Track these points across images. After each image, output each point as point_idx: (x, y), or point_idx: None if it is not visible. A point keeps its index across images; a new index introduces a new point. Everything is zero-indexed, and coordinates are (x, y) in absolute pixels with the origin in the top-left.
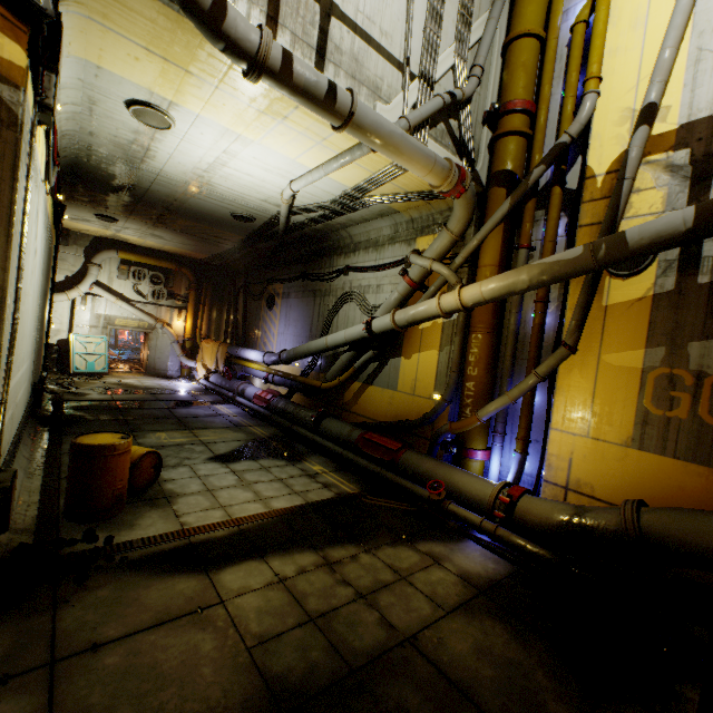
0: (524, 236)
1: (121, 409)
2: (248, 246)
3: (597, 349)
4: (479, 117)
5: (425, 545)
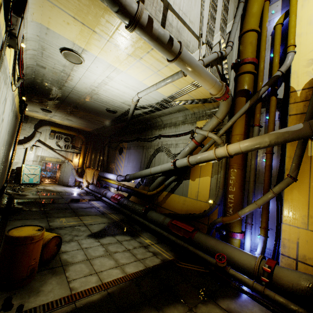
0: (256, 120)
1: (43, 204)
2: (112, 125)
3: (308, 179)
4: (229, 66)
5: (223, 302)
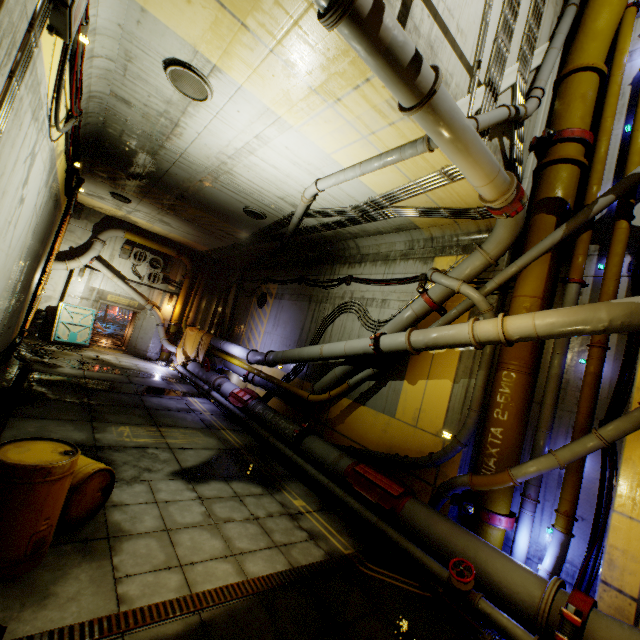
0: (575, 270)
1: (89, 389)
2: (251, 244)
3: None
4: (527, 142)
5: None
